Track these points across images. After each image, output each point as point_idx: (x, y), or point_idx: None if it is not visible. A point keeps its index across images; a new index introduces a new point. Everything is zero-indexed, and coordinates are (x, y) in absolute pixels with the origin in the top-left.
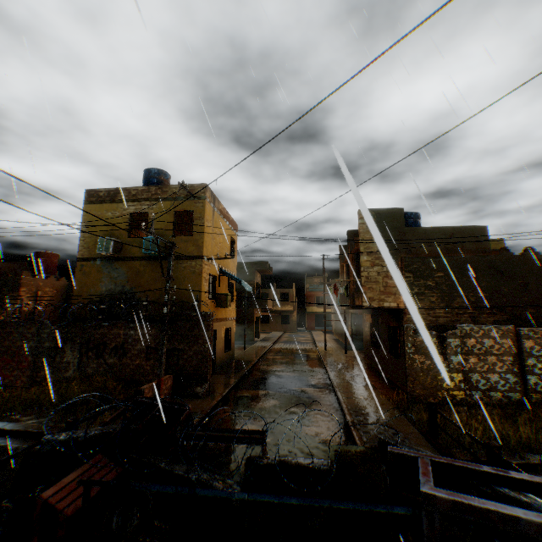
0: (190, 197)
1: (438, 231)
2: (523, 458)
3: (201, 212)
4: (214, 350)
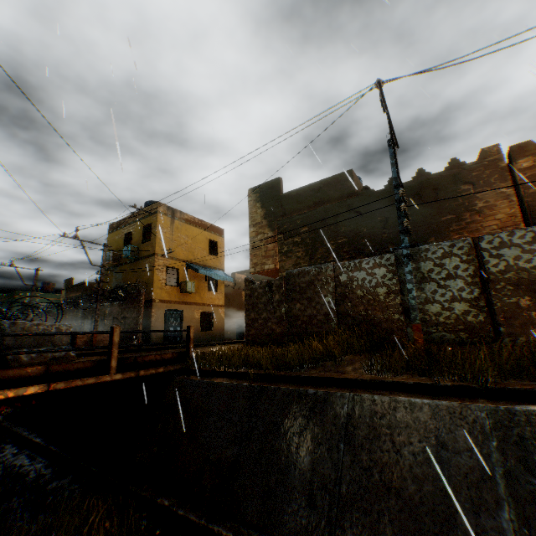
0: (151, 214)
1: (308, 189)
2: (235, 368)
3: (155, 222)
4: (180, 325)
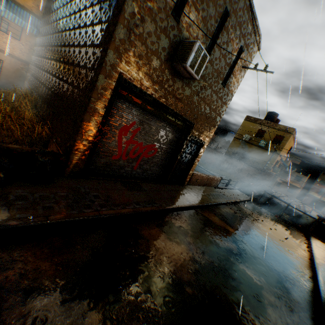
0: (285, 131)
1: None
2: None
3: (286, 138)
4: None
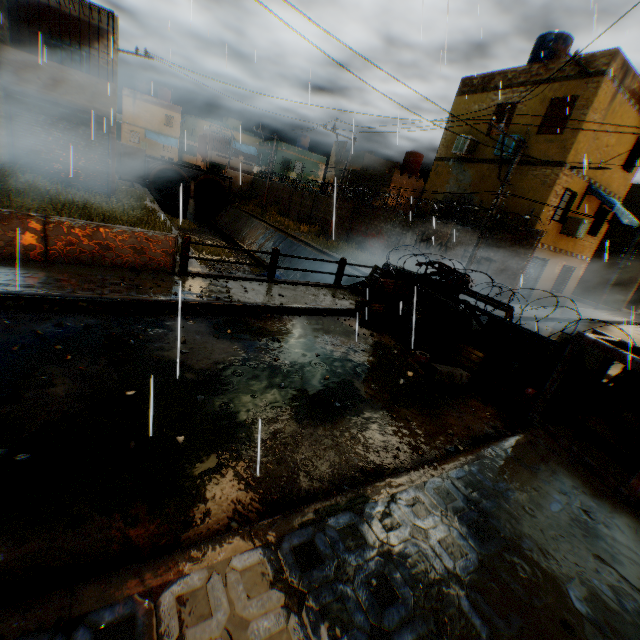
0: (581, 76)
1: None
2: None
3: (587, 98)
4: (535, 281)
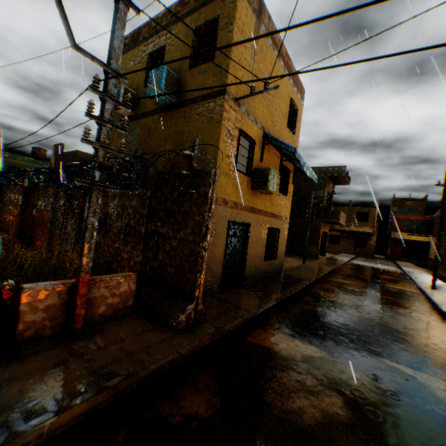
0: None
1: None
2: None
3: (229, 14)
4: (244, 252)
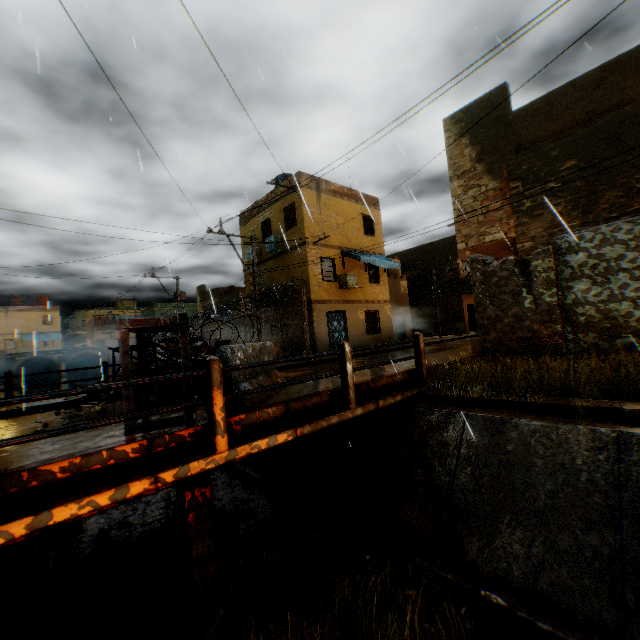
0: (291, 190)
1: (570, 90)
2: (523, 396)
3: (299, 200)
4: (345, 330)
